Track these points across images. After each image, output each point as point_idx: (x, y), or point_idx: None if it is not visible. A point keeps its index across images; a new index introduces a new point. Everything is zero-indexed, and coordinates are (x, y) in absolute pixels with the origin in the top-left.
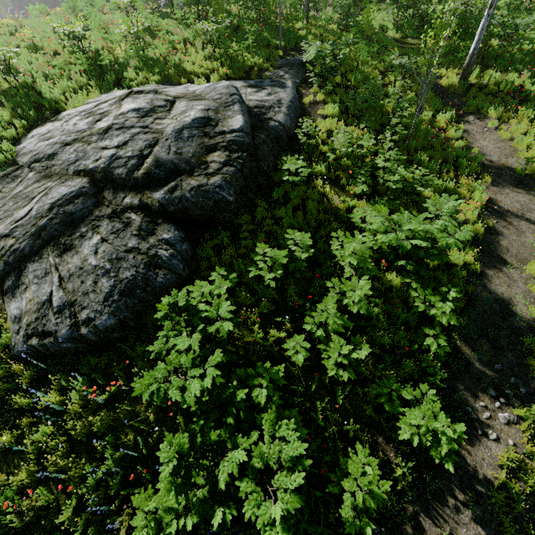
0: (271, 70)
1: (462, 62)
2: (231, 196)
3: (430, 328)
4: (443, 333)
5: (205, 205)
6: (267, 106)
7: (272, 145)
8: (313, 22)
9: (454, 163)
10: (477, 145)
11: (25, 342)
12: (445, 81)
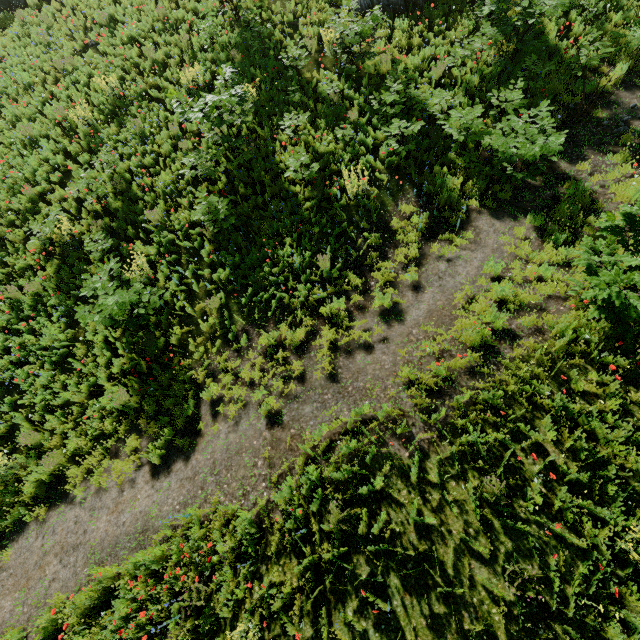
0: None
1: None
2: None
3: None
4: None
5: None
6: None
7: None
8: None
9: None
10: None
11: None
12: None
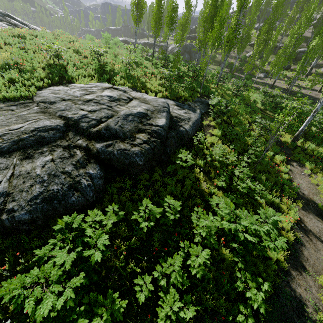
0: (191, 101)
1: (294, 132)
2: (141, 161)
3: (244, 306)
4: (252, 311)
5: (123, 161)
6: (182, 119)
7: (177, 140)
8: (220, 87)
9: (280, 186)
10: (296, 180)
11: None
12: (283, 139)
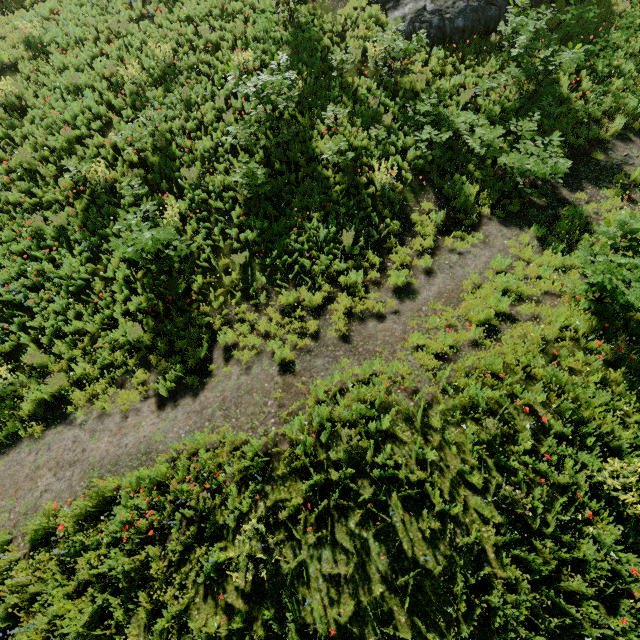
0: None
1: None
2: None
3: None
4: None
5: None
6: None
7: None
8: None
9: None
10: None
11: (411, 25)
12: None
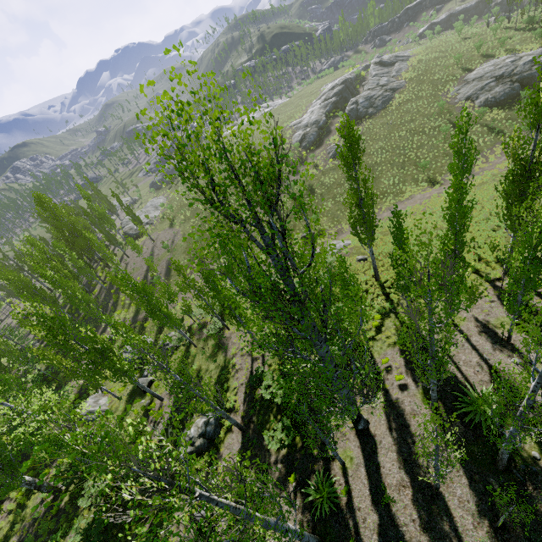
0: None
1: None
2: (537, 75)
3: None
4: None
5: (529, 77)
6: None
7: None
8: None
9: None
10: None
11: (484, 103)
12: None
